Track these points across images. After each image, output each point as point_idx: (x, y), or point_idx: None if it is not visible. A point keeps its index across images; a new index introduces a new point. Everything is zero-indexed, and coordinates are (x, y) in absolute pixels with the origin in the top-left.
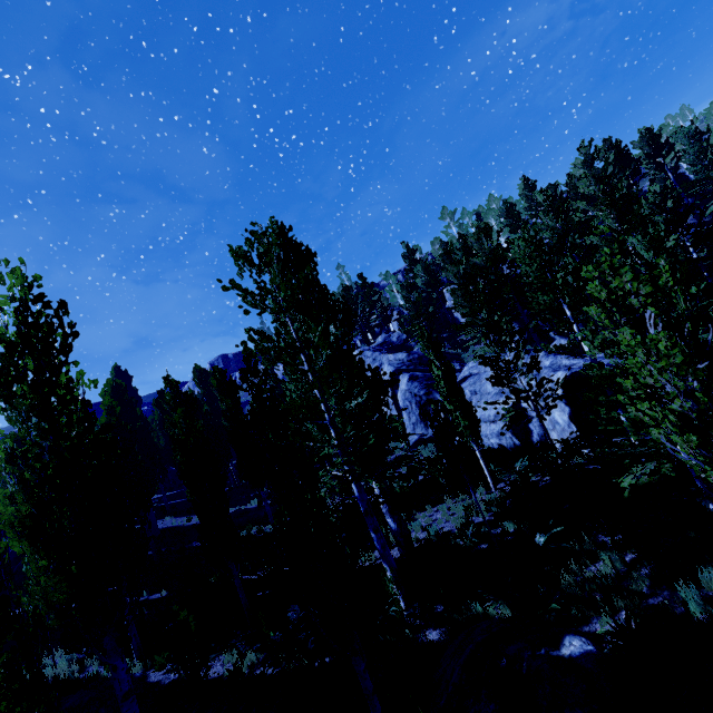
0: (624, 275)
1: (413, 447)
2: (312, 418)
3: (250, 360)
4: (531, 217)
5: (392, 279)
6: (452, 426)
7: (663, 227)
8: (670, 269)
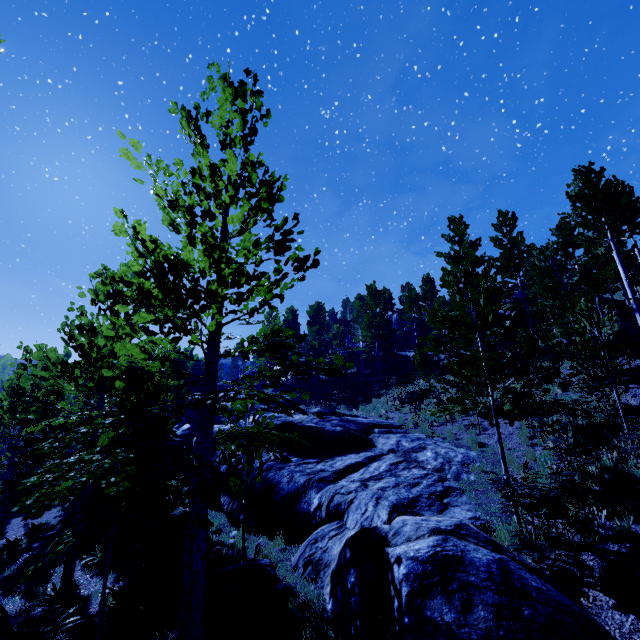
0: None
1: None
2: None
3: None
4: None
5: None
6: None
7: None
8: None
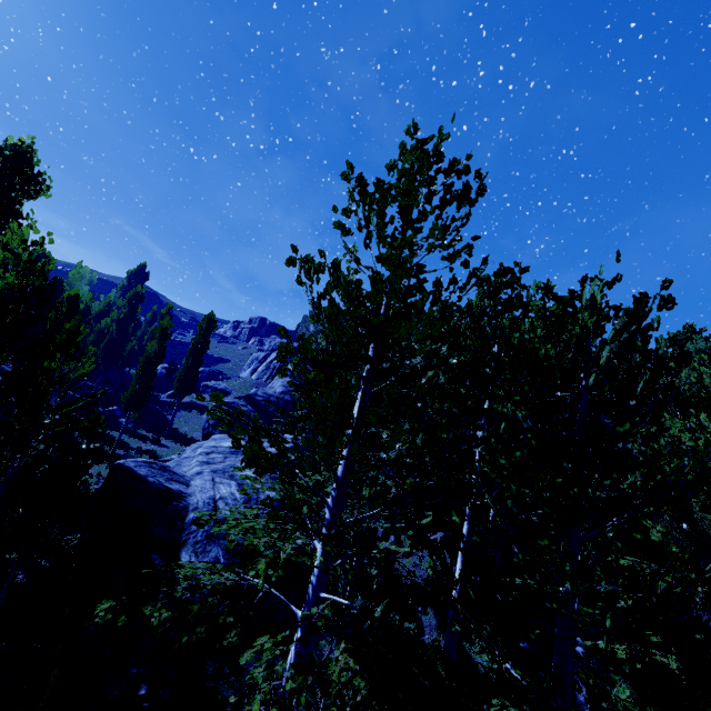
0: None
1: None
2: None
3: None
4: None
5: None
6: None
7: None
8: None
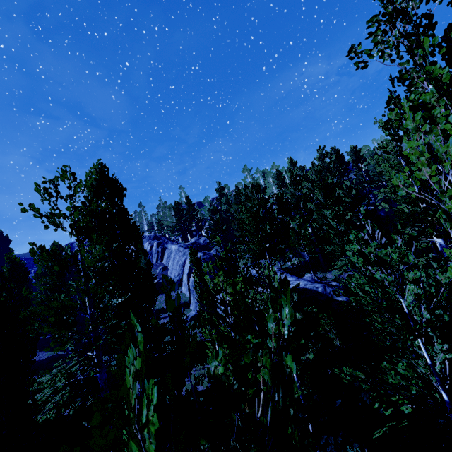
0: (220, 276)
1: (190, 320)
2: (75, 313)
3: (2, 275)
4: (292, 182)
5: (208, 202)
6: (217, 309)
7: (341, 208)
8: (244, 279)
